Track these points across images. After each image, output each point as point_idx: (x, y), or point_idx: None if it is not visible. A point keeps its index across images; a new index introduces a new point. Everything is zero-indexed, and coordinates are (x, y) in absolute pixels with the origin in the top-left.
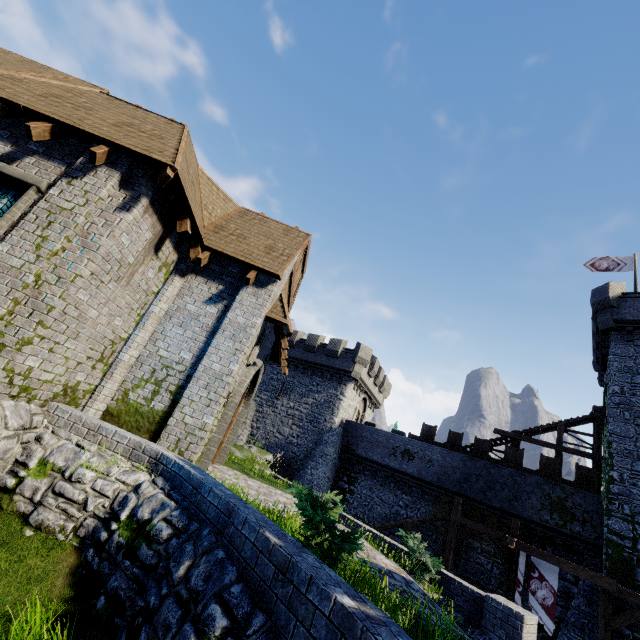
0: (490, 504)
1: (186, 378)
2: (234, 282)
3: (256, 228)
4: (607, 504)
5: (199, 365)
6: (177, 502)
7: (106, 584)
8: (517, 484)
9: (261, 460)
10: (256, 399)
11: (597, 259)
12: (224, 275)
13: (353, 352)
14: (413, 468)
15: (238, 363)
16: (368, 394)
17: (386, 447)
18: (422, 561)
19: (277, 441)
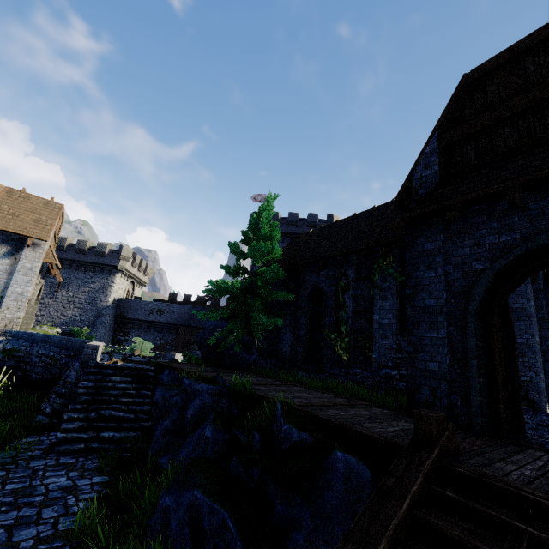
0: (202, 327)
1: (0, 298)
2: (18, 244)
3: (23, 205)
4: None
5: (8, 291)
6: (23, 341)
7: (4, 366)
8: None
9: (52, 333)
10: None
11: (257, 195)
12: (10, 241)
13: (118, 252)
14: (163, 318)
15: (32, 287)
16: (135, 278)
17: (147, 310)
18: (141, 349)
19: (63, 321)
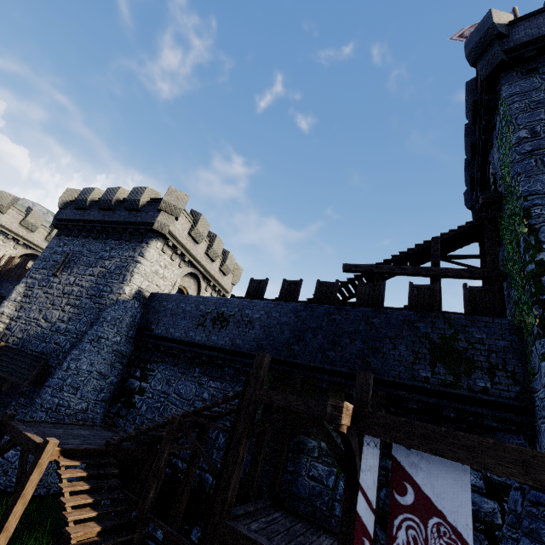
0: (333, 369)
1: None
2: None
3: None
4: (542, 313)
5: None
6: None
7: None
8: (375, 329)
9: None
10: (27, 281)
11: (466, 28)
12: None
13: (161, 200)
14: (225, 338)
15: None
16: (198, 269)
17: (194, 316)
18: None
19: (39, 331)
